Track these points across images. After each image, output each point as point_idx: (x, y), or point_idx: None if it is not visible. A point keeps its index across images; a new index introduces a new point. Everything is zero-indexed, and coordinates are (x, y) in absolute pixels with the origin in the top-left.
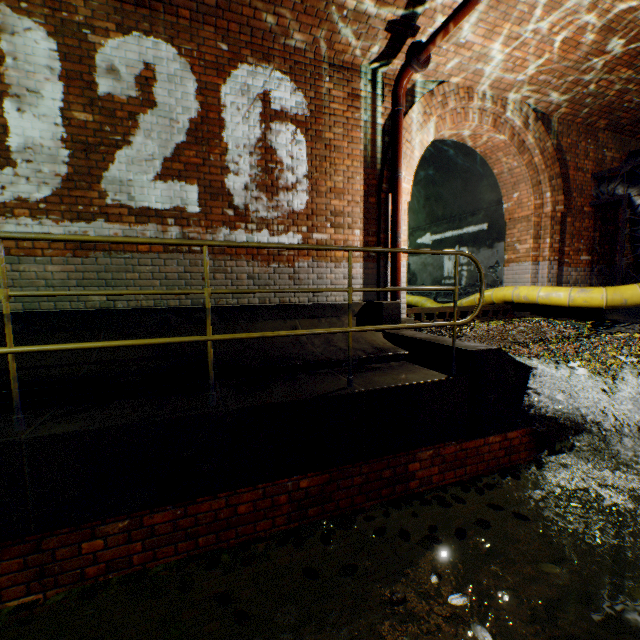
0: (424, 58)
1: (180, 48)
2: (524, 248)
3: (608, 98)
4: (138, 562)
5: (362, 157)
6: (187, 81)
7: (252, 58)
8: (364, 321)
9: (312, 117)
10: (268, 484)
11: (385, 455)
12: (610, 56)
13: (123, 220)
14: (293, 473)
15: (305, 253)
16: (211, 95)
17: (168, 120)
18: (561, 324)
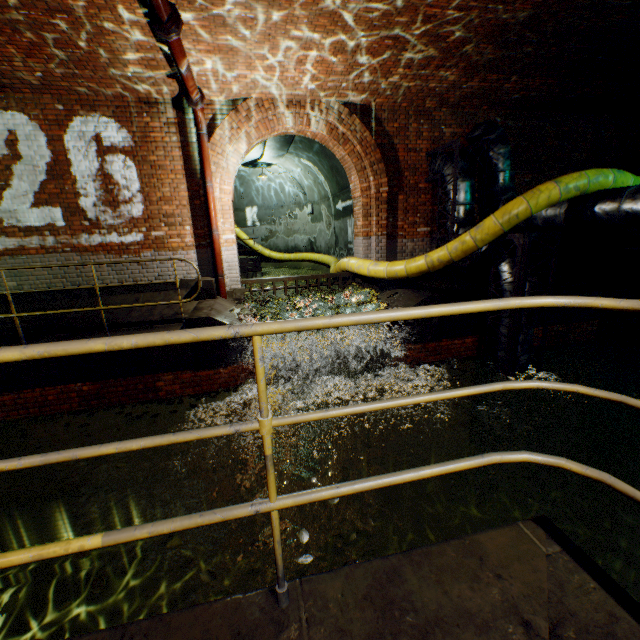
0: (194, 100)
1: (30, 115)
2: (359, 225)
3: (413, 88)
4: (2, 416)
5: (184, 170)
6: (40, 137)
7: (83, 111)
8: (194, 293)
9: (137, 146)
10: (64, 387)
11: (134, 376)
12: (374, 64)
13: (17, 235)
14: (75, 382)
15: (148, 246)
16: (58, 144)
17: (32, 166)
18: (379, 289)
